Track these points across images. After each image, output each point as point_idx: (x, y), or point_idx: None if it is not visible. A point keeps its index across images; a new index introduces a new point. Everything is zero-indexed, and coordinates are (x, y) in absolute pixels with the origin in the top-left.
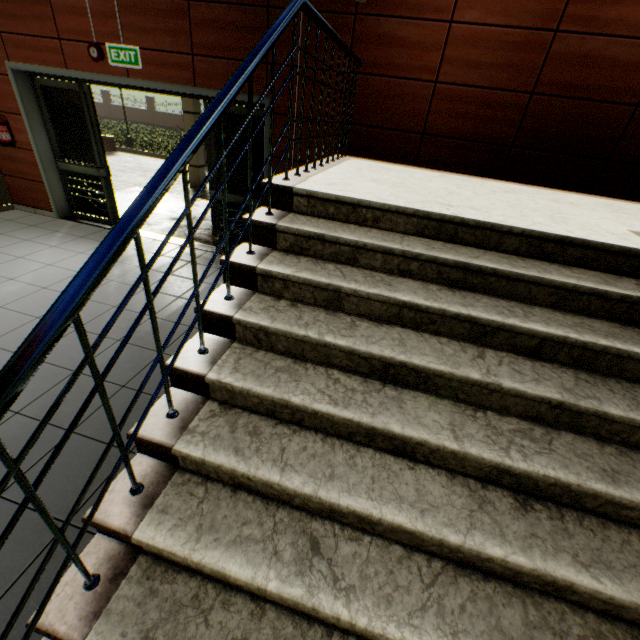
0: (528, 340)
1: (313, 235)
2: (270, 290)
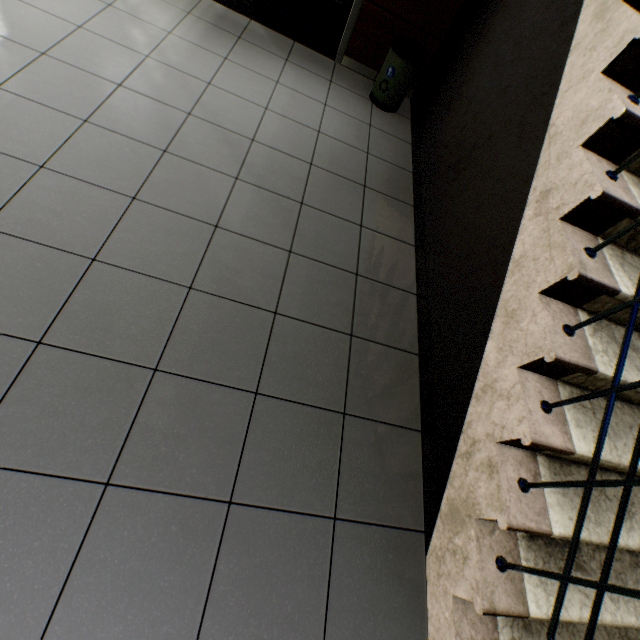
0: None
1: None
2: (637, 167)
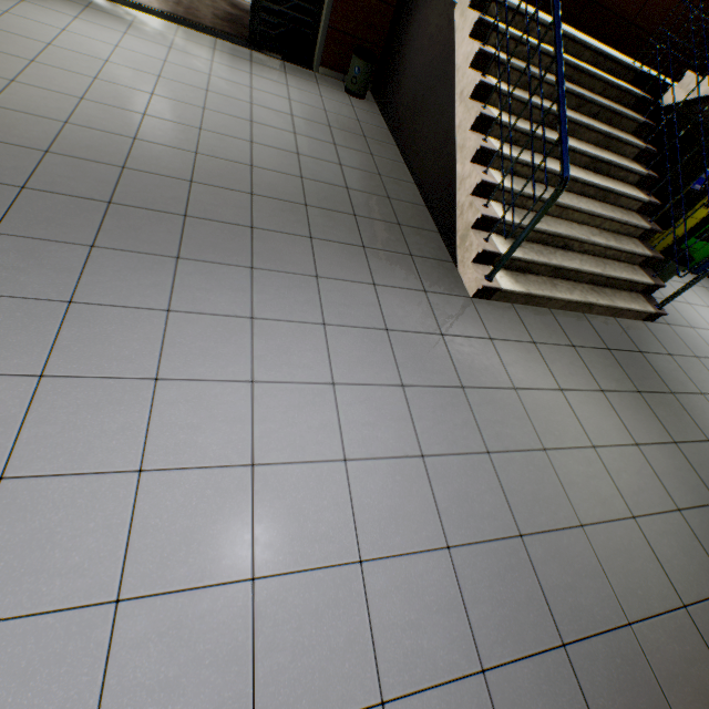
0: (596, 110)
1: (515, 37)
2: (494, 75)
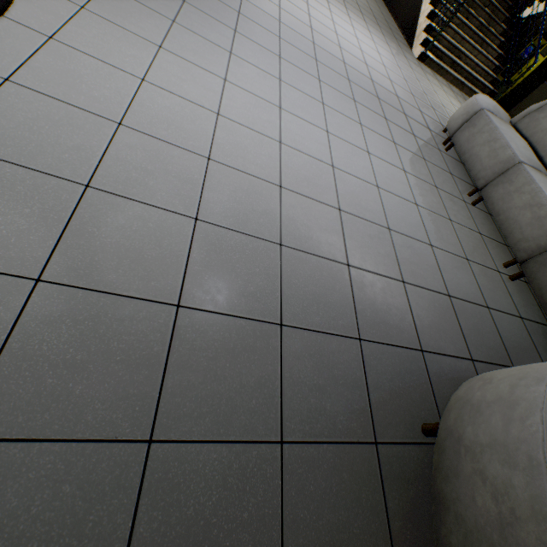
0: (487, 3)
1: None
2: None
